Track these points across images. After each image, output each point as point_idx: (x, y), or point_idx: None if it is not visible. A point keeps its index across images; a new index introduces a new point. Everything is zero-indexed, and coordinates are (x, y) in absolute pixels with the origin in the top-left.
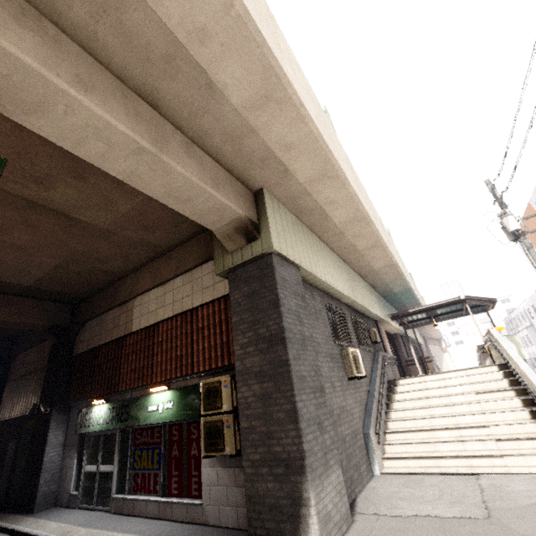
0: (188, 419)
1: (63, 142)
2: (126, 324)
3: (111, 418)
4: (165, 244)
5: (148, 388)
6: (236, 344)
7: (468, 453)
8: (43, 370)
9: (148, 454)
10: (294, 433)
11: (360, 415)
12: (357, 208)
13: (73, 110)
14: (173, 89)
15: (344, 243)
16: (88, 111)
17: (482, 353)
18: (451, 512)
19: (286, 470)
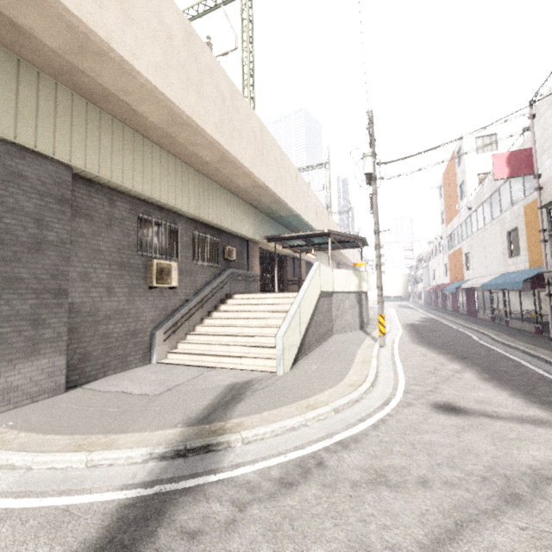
0: None
1: None
2: None
3: None
4: None
5: None
6: None
7: (226, 354)
8: None
9: None
10: None
11: (156, 319)
12: (168, 108)
13: None
14: None
15: (183, 150)
16: None
17: None
18: (141, 391)
19: None
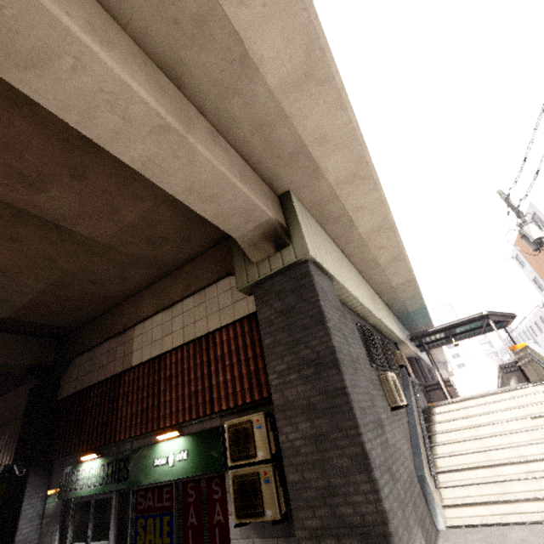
0: (208, 473)
1: (66, 114)
2: (125, 357)
3: (106, 477)
4: (172, 262)
5: (153, 435)
6: (272, 372)
7: None
8: (18, 420)
9: (155, 523)
10: (367, 486)
11: (409, 453)
12: (385, 215)
13: (84, 65)
14: (201, 61)
15: (366, 256)
16: (103, 69)
17: (505, 373)
18: None
19: (363, 541)
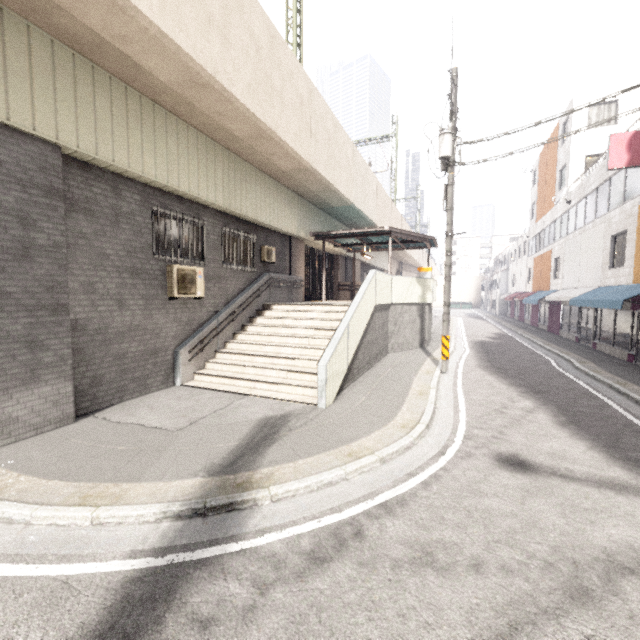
0: None
1: None
2: None
3: None
4: None
5: None
6: None
7: (261, 378)
8: None
9: None
10: None
11: (179, 335)
12: (183, 63)
13: None
14: None
15: (207, 121)
16: None
17: None
18: (161, 424)
19: None
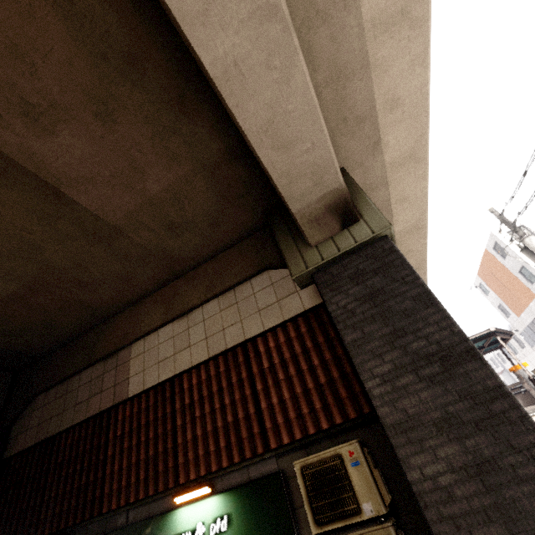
0: None
1: None
2: (117, 386)
3: None
4: (189, 258)
5: (165, 496)
6: (369, 377)
7: None
8: None
9: None
10: None
11: None
12: (423, 211)
13: None
14: None
15: None
16: None
17: None
18: None
19: None
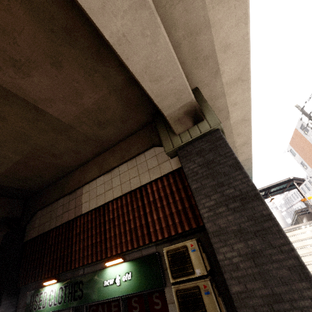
0: (151, 289)
1: None
2: (76, 208)
3: (64, 297)
4: (111, 140)
5: (101, 262)
6: (202, 207)
7: None
8: None
9: None
10: (311, 292)
11: None
12: (248, 110)
13: None
14: None
15: (230, 140)
16: None
17: (300, 215)
18: None
19: None
